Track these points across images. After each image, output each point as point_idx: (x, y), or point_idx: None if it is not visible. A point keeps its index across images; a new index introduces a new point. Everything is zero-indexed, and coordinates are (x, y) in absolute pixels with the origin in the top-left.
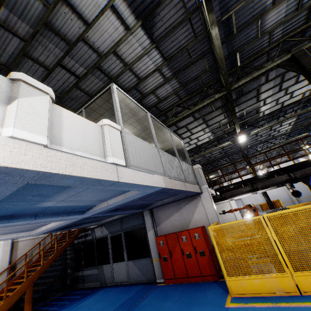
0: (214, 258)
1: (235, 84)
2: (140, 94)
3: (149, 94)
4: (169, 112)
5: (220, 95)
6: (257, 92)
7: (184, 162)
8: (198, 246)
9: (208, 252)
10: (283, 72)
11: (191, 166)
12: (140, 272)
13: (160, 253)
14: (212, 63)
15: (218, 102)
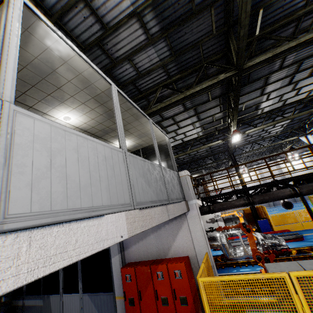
0: (198, 305)
1: (250, 61)
2: (107, 58)
3: (122, 60)
4: (153, 95)
5: (227, 75)
6: (265, 81)
7: (167, 159)
8: (179, 289)
9: (192, 299)
10: (302, 57)
11: (177, 173)
12: (97, 311)
13: (126, 292)
14: (222, 22)
15: (217, 89)
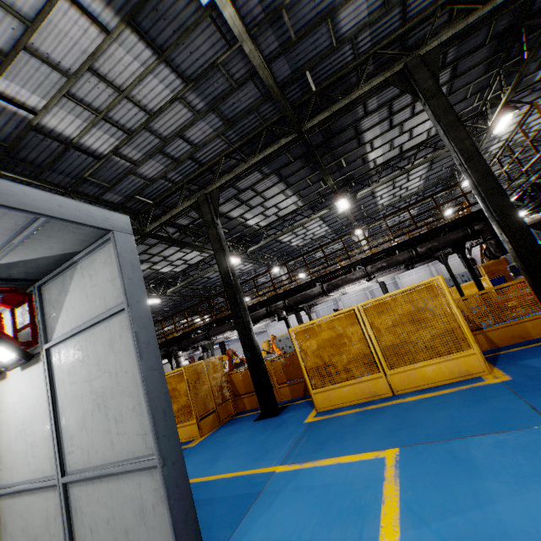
0: None
1: None
2: None
3: None
4: None
5: None
6: None
7: None
8: None
9: None
10: None
11: None
12: None
13: None
14: None
15: None
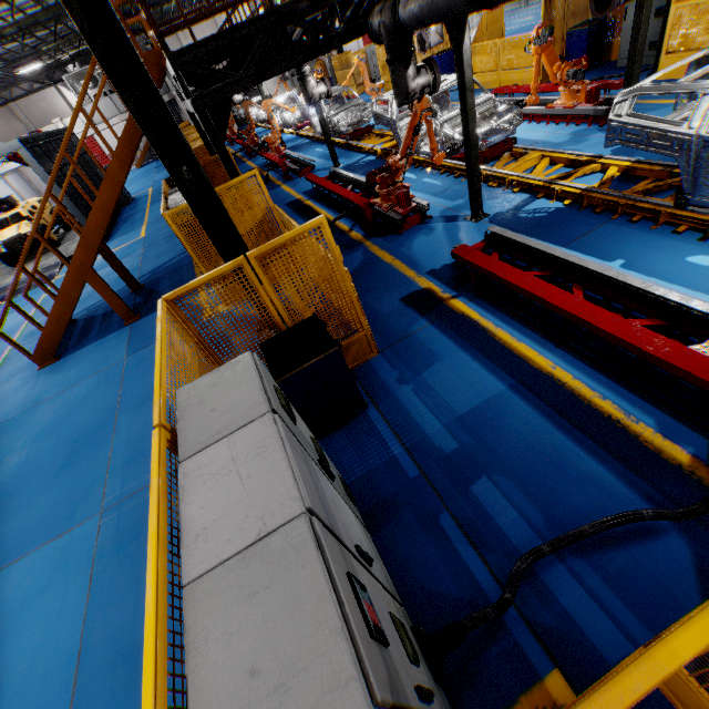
0: None
1: None
2: None
3: None
4: None
5: None
6: None
7: None
8: None
9: None
10: None
11: None
12: None
13: None
14: None
15: None
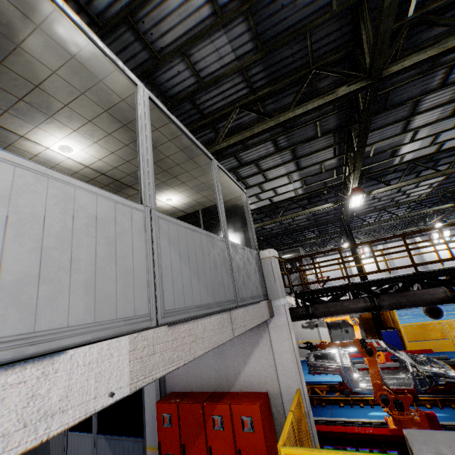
0: None
1: (395, 63)
2: (145, 50)
3: (171, 53)
4: (224, 122)
5: (352, 88)
6: (412, 108)
7: (246, 229)
8: (247, 449)
9: None
10: None
11: (257, 253)
12: None
13: (161, 443)
14: None
15: (331, 118)
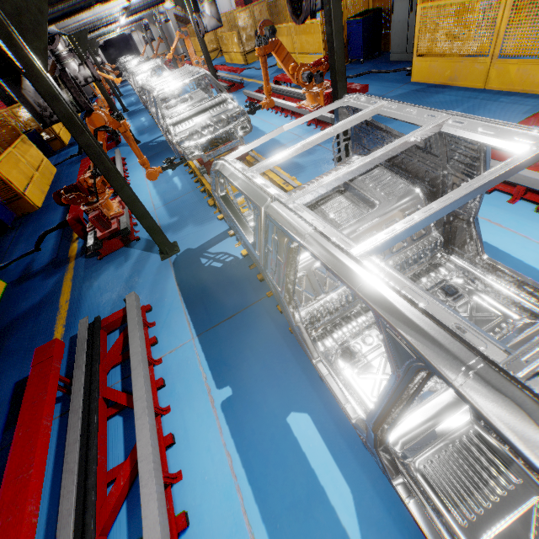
0: None
1: None
2: None
3: None
4: None
5: None
6: None
7: None
8: None
9: None
10: None
11: None
12: None
13: None
14: None
15: None
